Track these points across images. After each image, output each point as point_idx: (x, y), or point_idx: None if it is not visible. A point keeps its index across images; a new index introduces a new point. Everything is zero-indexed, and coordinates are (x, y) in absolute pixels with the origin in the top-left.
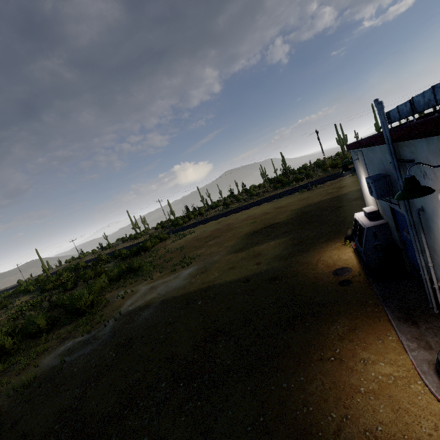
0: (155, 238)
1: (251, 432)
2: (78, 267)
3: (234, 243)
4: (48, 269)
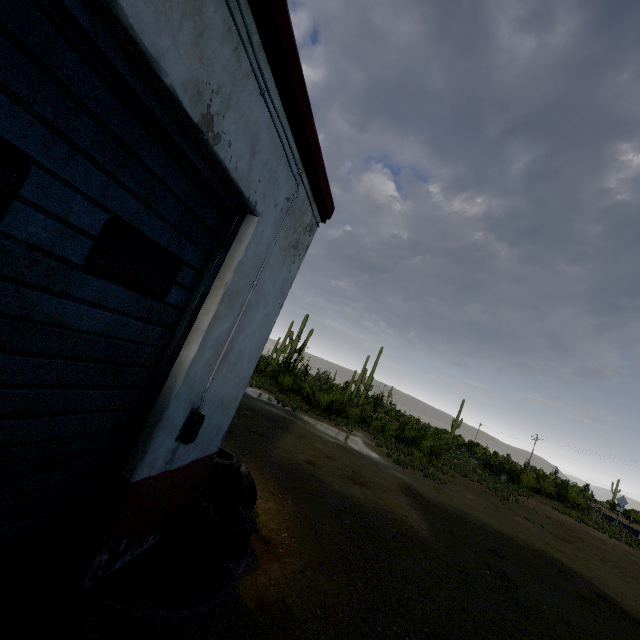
0: (557, 487)
1: None
2: (473, 447)
3: (477, 516)
4: (456, 427)
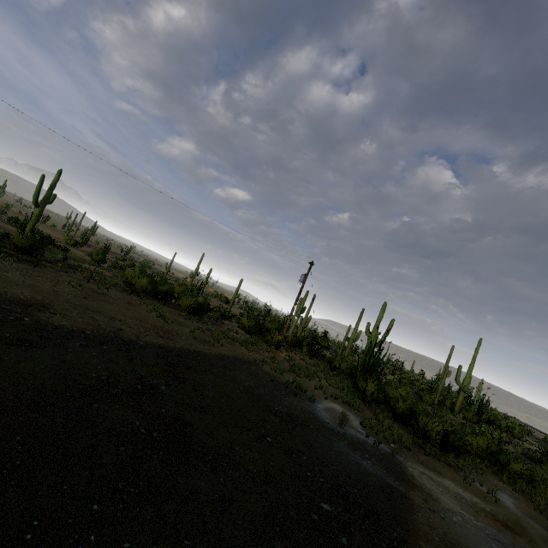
0: None
1: (2, 356)
2: None
3: None
4: None
